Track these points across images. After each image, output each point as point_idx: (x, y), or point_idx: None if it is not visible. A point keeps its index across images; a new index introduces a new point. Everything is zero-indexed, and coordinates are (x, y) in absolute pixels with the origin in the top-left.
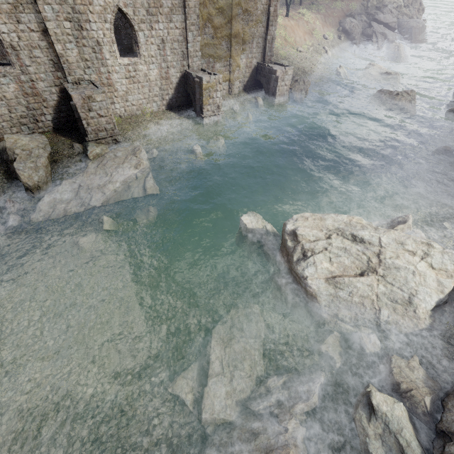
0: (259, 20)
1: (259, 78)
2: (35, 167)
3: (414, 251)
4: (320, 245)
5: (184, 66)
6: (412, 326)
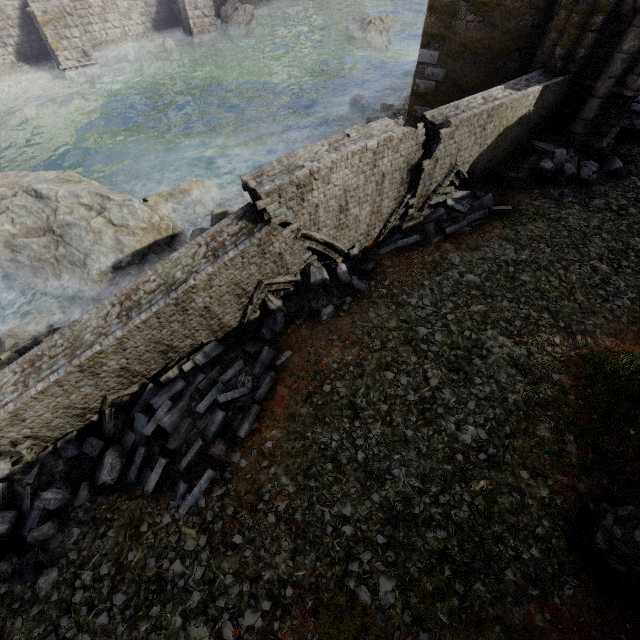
0: None
1: (172, 6)
2: None
3: (91, 205)
4: (4, 204)
5: None
6: (89, 290)
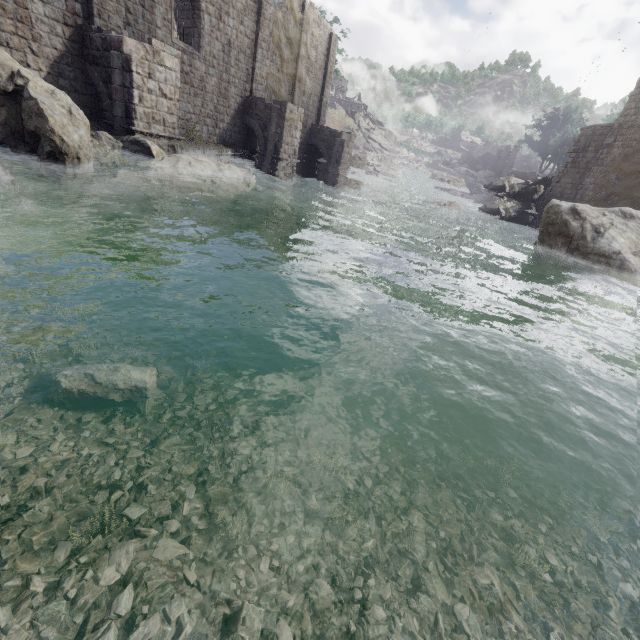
0: (317, 76)
1: (315, 142)
2: (70, 118)
3: None
4: (604, 220)
5: (245, 90)
6: None
